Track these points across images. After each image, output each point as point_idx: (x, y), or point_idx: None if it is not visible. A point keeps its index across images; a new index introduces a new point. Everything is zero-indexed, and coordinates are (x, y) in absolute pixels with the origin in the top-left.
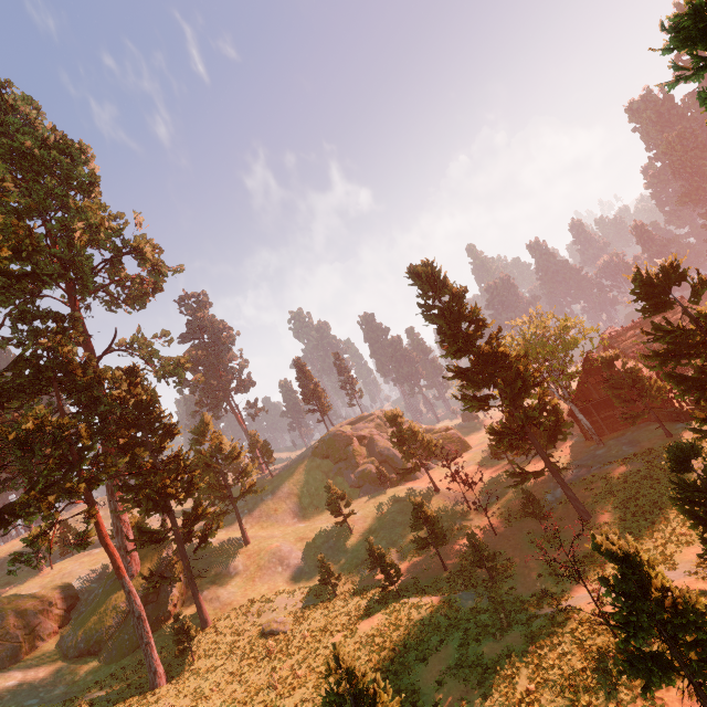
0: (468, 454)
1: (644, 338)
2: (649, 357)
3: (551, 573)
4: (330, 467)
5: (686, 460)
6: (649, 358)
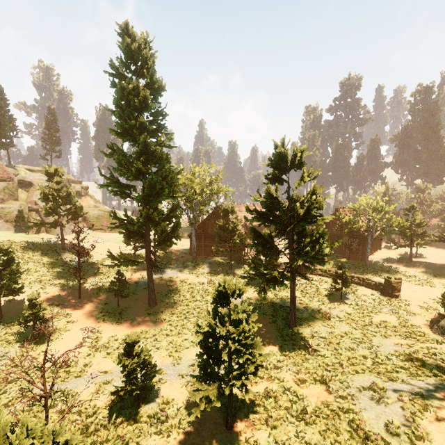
0: (116, 234)
1: (250, 215)
2: (251, 211)
3: (91, 344)
4: None
5: (229, 296)
6: (250, 211)
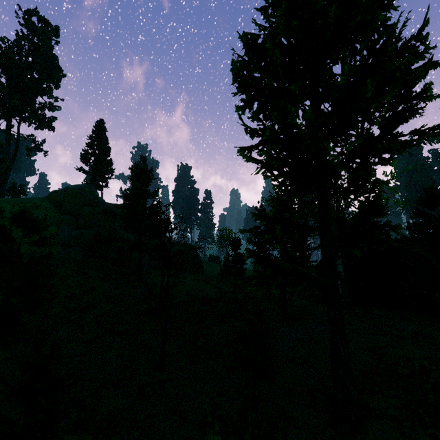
0: (198, 275)
1: None
2: None
3: None
4: (54, 215)
5: None
6: None
